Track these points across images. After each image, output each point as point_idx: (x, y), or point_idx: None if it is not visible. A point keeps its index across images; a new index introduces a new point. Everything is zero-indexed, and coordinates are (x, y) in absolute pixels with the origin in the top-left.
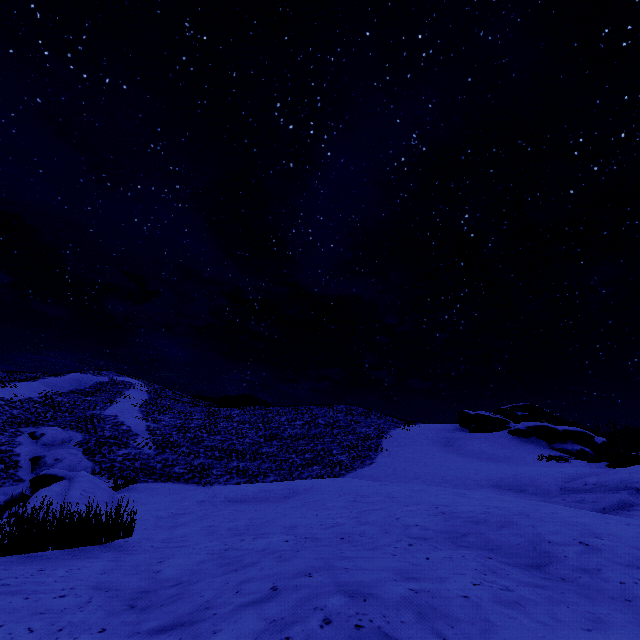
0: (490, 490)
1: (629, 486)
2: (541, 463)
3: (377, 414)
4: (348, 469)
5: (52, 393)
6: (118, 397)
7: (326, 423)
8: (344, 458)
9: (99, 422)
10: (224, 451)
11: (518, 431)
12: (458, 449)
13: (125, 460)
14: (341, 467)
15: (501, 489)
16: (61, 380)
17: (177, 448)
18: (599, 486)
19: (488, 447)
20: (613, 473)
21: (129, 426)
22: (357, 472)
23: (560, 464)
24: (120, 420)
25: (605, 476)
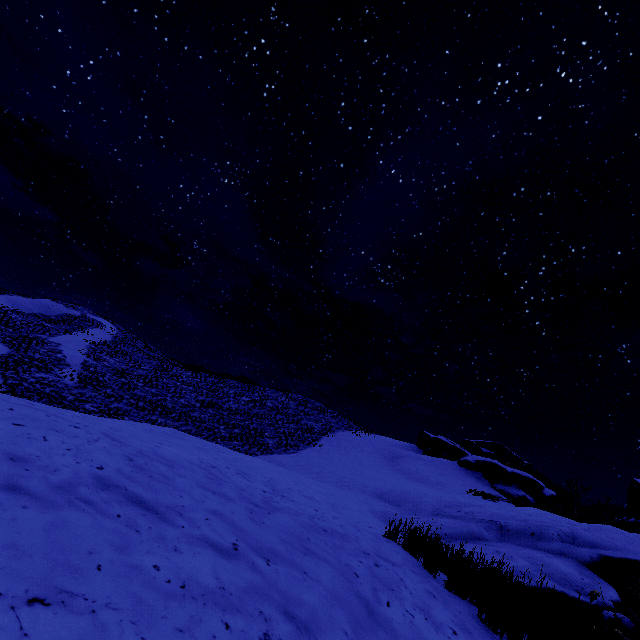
0: (362, 495)
1: (495, 521)
2: (465, 495)
3: (333, 413)
4: (266, 452)
5: (10, 309)
6: (78, 331)
7: (273, 406)
8: (271, 442)
9: (37, 344)
10: (150, 403)
11: (466, 462)
12: (396, 464)
13: (37, 383)
14: (260, 448)
15: (380, 499)
16: (29, 301)
17: (102, 388)
18: (468, 515)
19: (426, 469)
20: (498, 508)
21: (65, 356)
22: (271, 456)
23: (483, 500)
24: (60, 348)
25: (486, 509)
